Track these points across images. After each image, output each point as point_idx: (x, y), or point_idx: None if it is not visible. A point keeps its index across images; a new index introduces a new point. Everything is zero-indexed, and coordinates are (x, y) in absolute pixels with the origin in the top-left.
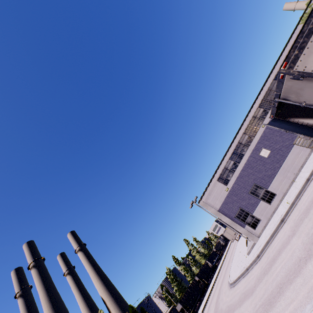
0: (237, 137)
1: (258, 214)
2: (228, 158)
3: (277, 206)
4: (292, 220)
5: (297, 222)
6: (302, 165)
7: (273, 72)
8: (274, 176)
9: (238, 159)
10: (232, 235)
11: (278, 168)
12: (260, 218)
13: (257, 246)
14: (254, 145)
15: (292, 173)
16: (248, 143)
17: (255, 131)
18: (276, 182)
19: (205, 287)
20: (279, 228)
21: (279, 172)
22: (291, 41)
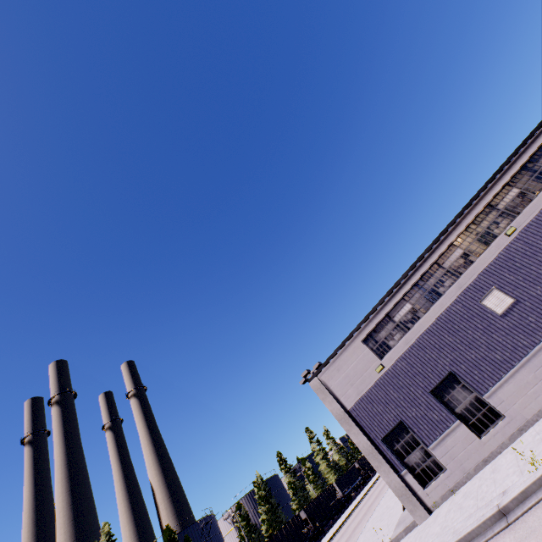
0: (436, 248)
1: (442, 454)
2: (400, 295)
3: (498, 448)
4: None
5: None
6: None
7: None
8: (508, 368)
9: (424, 302)
10: None
11: (524, 349)
12: (446, 464)
13: (417, 539)
14: (472, 275)
15: None
16: (460, 268)
17: (484, 243)
18: (510, 383)
19: (314, 537)
20: (486, 530)
21: (526, 361)
22: None
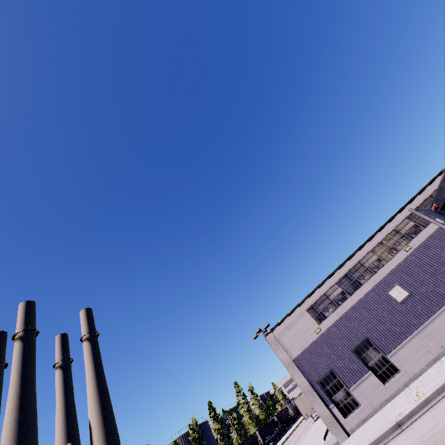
0: (360, 253)
1: (358, 394)
2: (334, 281)
3: (395, 392)
4: (417, 434)
5: (428, 443)
6: None
7: None
8: (403, 338)
9: (351, 288)
10: (307, 408)
11: (414, 326)
12: (361, 401)
13: None
14: (383, 274)
15: (438, 344)
16: (375, 268)
17: (391, 254)
18: (405, 348)
19: None
20: (388, 436)
21: (415, 335)
22: None
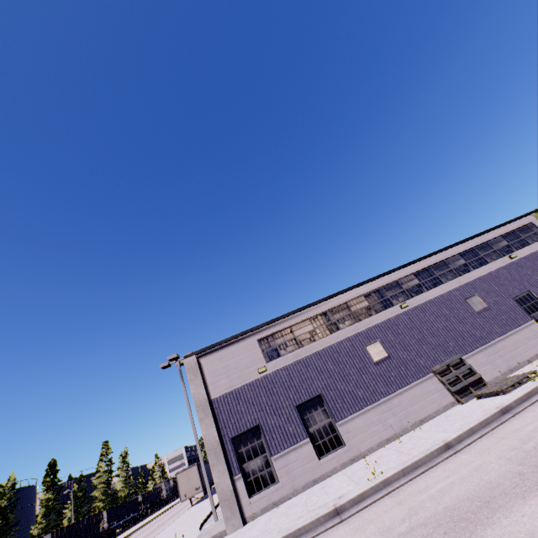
0: (351, 293)
1: (282, 466)
2: (309, 315)
3: (329, 472)
4: (376, 527)
5: None
6: (424, 418)
7: (465, 244)
8: (364, 405)
9: (325, 329)
10: (190, 487)
11: (380, 395)
12: (281, 477)
13: None
14: (368, 324)
15: (398, 421)
16: (361, 315)
17: (384, 306)
18: (360, 419)
19: None
20: (317, 527)
21: (378, 405)
22: (510, 226)
